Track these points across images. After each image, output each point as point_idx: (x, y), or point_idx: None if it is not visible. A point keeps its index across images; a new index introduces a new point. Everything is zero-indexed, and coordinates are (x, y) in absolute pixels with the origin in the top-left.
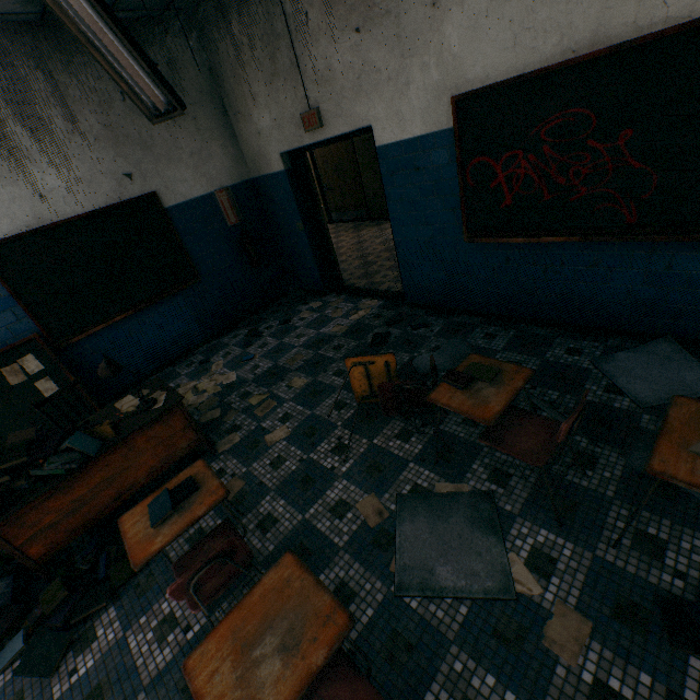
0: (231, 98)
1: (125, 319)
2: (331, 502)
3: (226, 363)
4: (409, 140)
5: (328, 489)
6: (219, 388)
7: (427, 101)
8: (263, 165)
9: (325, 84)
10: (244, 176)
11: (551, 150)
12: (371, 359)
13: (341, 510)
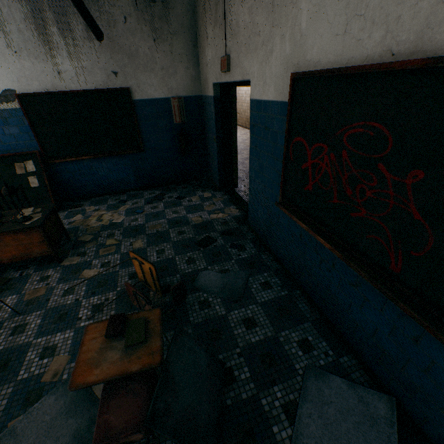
0: (199, 35)
1: (90, 159)
2: (51, 342)
3: (129, 209)
4: (266, 101)
5: (62, 331)
6: (108, 223)
7: (279, 70)
8: (206, 88)
9: (234, 37)
10: (196, 92)
11: (348, 157)
12: (142, 260)
13: (48, 353)
